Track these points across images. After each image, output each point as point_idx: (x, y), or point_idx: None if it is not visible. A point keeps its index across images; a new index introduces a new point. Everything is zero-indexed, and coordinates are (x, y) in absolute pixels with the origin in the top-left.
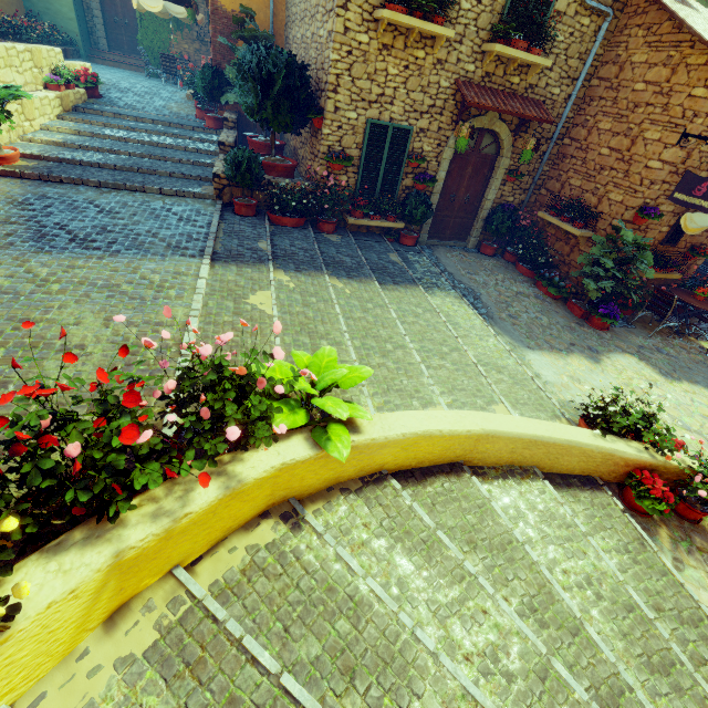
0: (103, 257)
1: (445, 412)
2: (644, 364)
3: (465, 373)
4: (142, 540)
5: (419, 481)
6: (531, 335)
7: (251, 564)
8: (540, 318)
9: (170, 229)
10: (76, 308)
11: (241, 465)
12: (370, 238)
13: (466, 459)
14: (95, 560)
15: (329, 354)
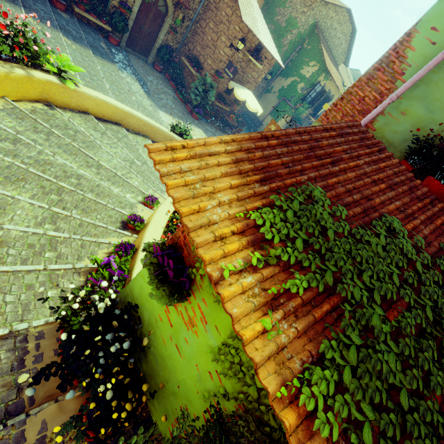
0: None
1: (115, 100)
2: (204, 133)
3: (129, 102)
4: (0, 70)
5: (102, 122)
6: (165, 107)
7: (35, 110)
8: (172, 104)
9: None
10: None
11: (31, 71)
12: (89, 28)
13: (122, 123)
14: None
15: (66, 57)
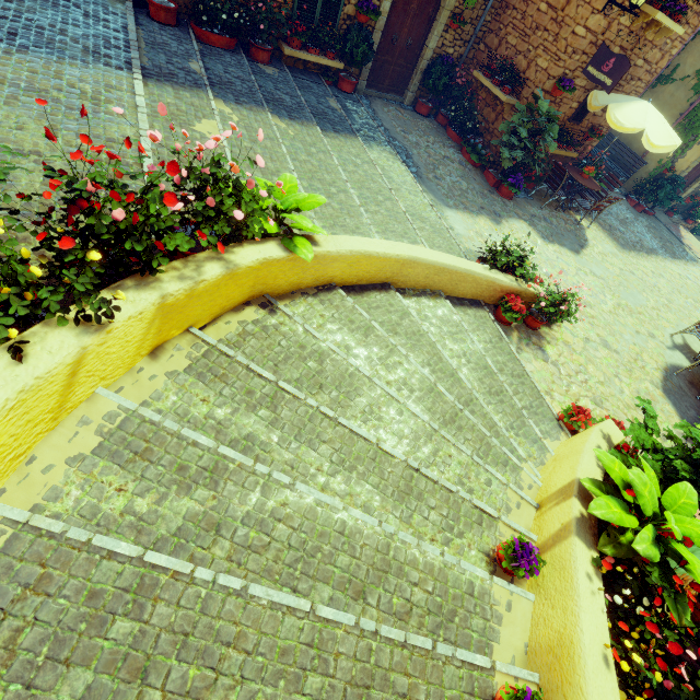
0: (10, 52)
1: (381, 240)
2: (532, 229)
3: (396, 219)
4: (177, 291)
5: (359, 294)
6: (451, 196)
7: (244, 331)
8: (460, 182)
9: (79, 27)
10: (10, 111)
11: (234, 255)
12: (307, 77)
13: (393, 281)
14: (149, 298)
15: (289, 181)
